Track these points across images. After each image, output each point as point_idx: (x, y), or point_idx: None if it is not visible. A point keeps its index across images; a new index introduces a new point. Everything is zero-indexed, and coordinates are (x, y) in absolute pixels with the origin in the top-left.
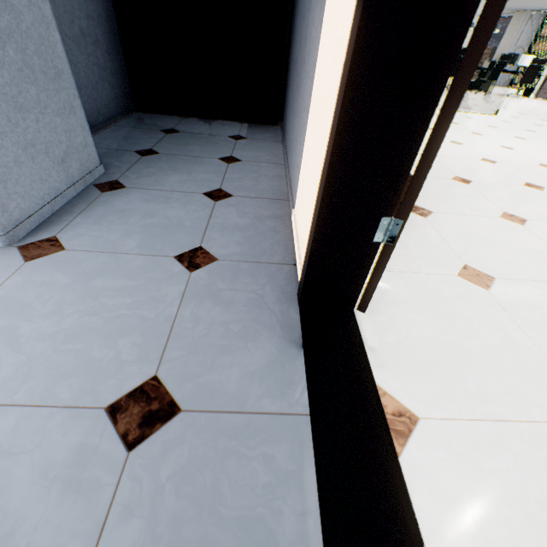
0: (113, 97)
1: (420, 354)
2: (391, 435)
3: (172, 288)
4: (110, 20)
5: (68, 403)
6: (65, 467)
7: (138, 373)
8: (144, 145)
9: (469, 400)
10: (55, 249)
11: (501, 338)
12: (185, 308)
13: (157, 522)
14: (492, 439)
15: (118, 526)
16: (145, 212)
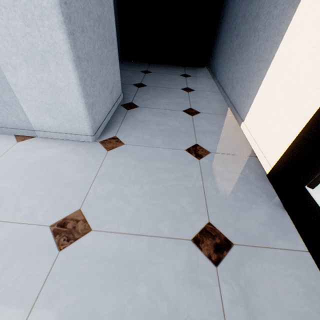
0: None
1: None
2: None
3: (193, 169)
4: (115, 5)
5: (170, 236)
6: (186, 273)
7: (198, 220)
8: (136, 81)
9: None
10: (119, 143)
11: None
12: (206, 181)
13: (251, 310)
14: None
15: (231, 310)
16: (156, 122)
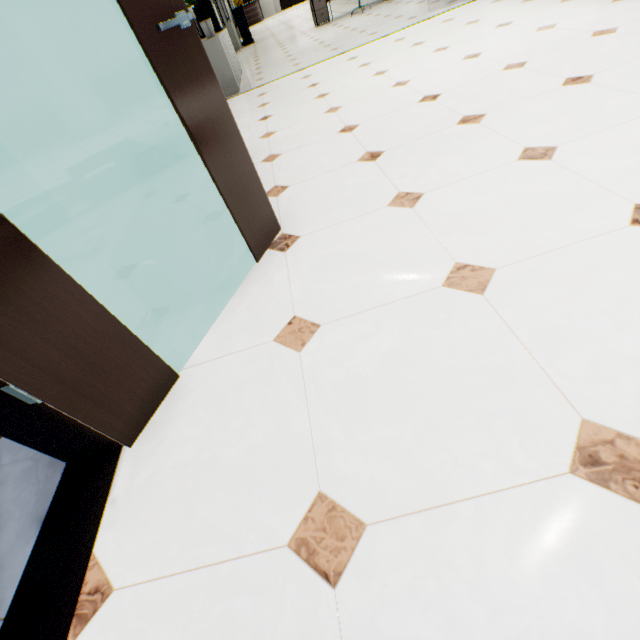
0: None
1: (163, 490)
2: (73, 623)
3: None
4: None
5: None
6: None
7: None
8: None
9: (183, 545)
10: None
11: (273, 431)
12: None
13: None
14: (178, 599)
15: None
16: None
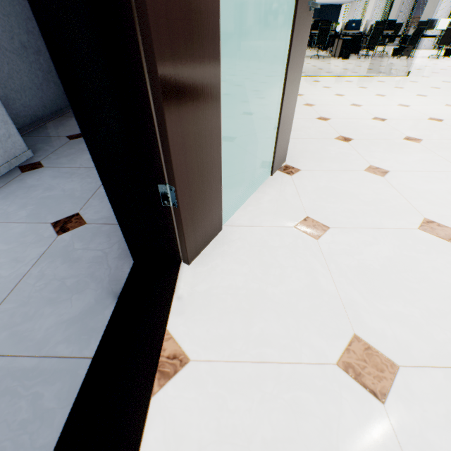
0: (59, 93)
1: (221, 301)
2: (156, 376)
3: (35, 250)
4: None
5: None
6: None
7: None
8: (77, 131)
9: (246, 343)
10: None
11: (306, 284)
12: (38, 266)
13: None
14: (249, 380)
15: None
16: (48, 186)
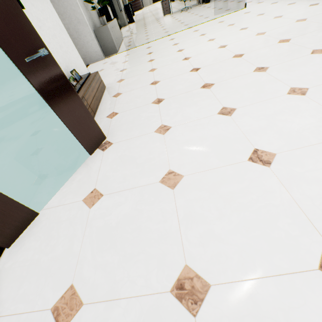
0: None
1: (14, 272)
2: None
3: None
4: None
5: None
6: None
7: None
8: None
9: (12, 302)
10: None
11: (65, 249)
12: None
13: None
14: None
15: None
16: None
